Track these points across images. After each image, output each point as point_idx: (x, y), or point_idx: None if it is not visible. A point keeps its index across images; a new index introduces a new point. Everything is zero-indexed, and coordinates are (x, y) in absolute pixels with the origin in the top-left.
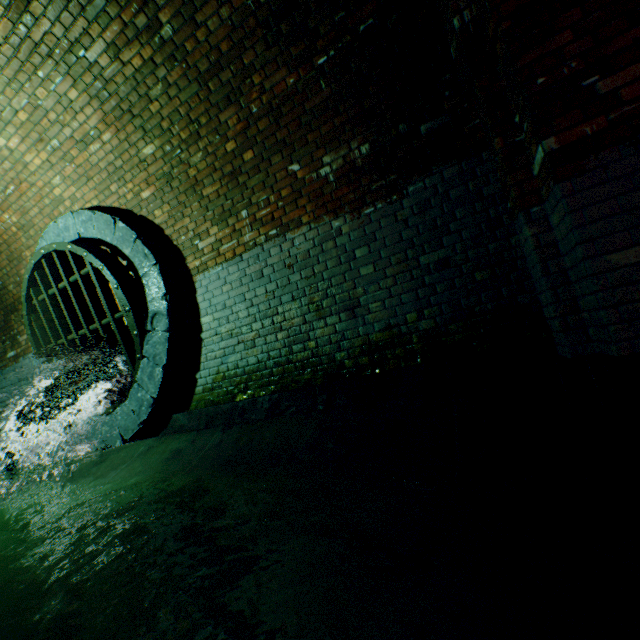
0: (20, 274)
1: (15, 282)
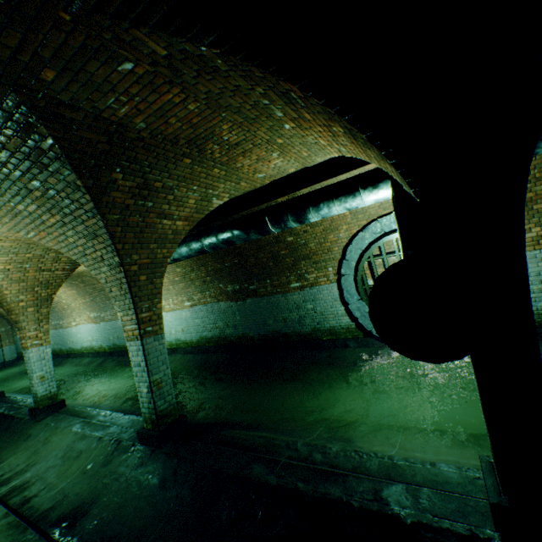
0: (326, 238)
1: (317, 242)
